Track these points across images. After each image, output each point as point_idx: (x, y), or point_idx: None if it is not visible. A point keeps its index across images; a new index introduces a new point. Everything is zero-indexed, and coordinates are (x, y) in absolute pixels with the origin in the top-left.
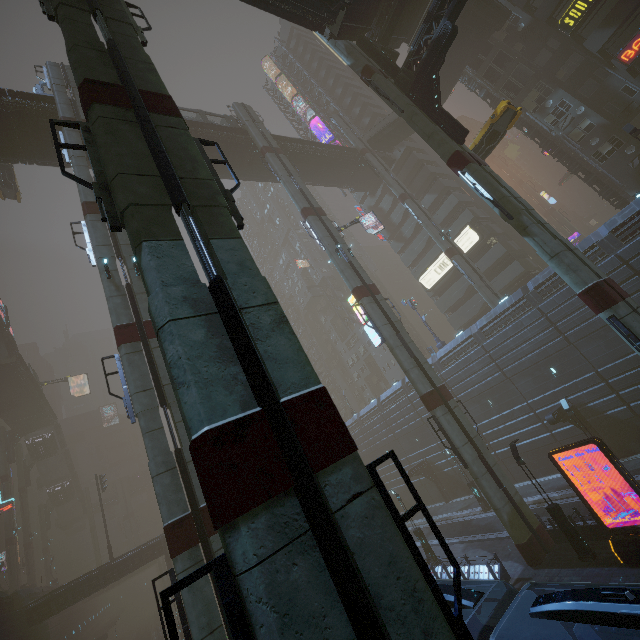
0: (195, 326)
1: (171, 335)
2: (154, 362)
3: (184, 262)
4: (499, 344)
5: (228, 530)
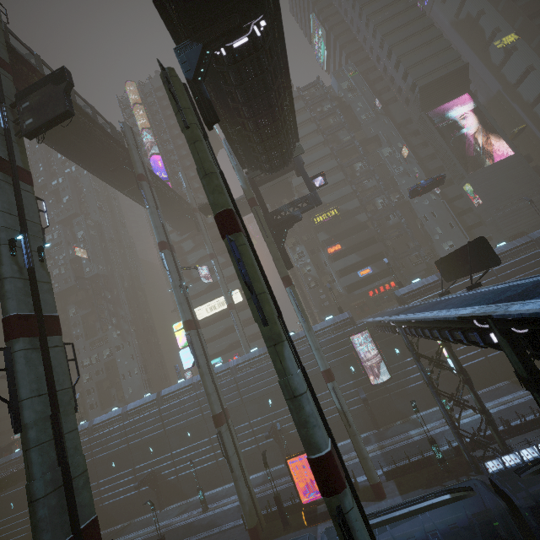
0: (309, 395)
1: (308, 400)
2: (51, 363)
3: (292, 355)
4: (246, 378)
5: (342, 494)
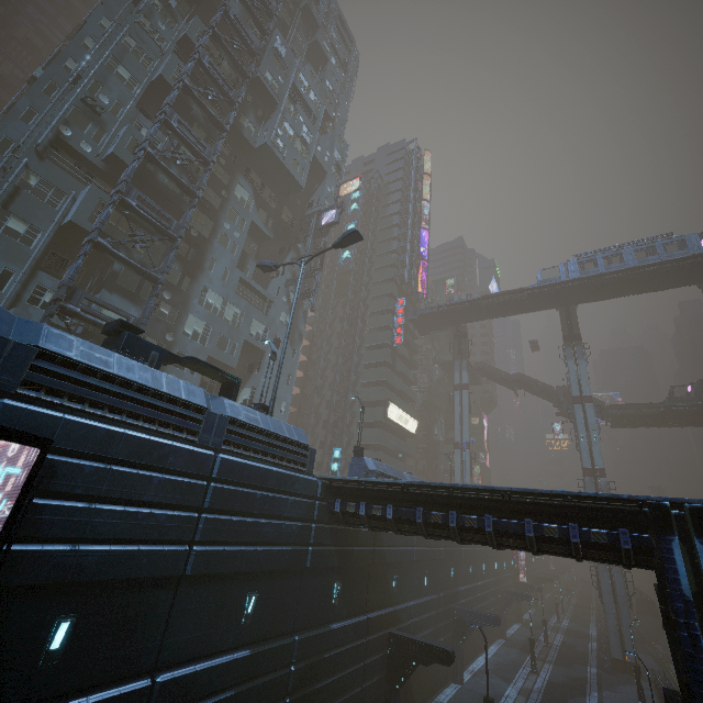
0: None
1: None
2: None
3: None
4: None
5: None
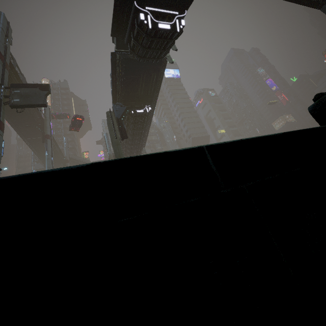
0: None
1: None
2: None
3: None
4: None
5: None
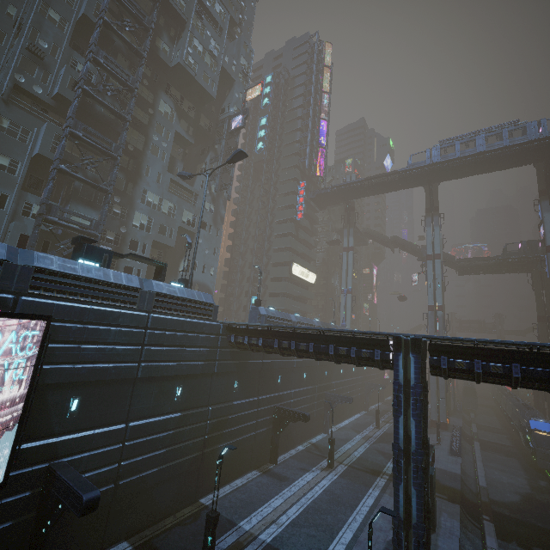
0: None
1: None
2: None
3: None
4: None
5: None
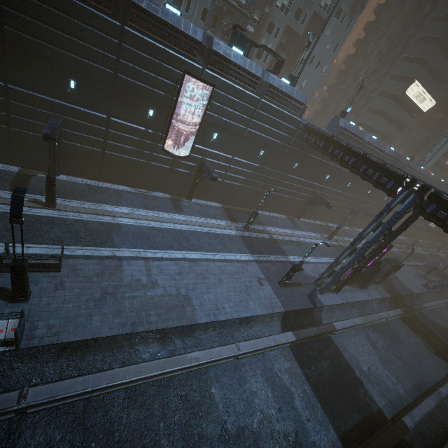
0: None
1: None
2: None
3: None
4: None
5: None
